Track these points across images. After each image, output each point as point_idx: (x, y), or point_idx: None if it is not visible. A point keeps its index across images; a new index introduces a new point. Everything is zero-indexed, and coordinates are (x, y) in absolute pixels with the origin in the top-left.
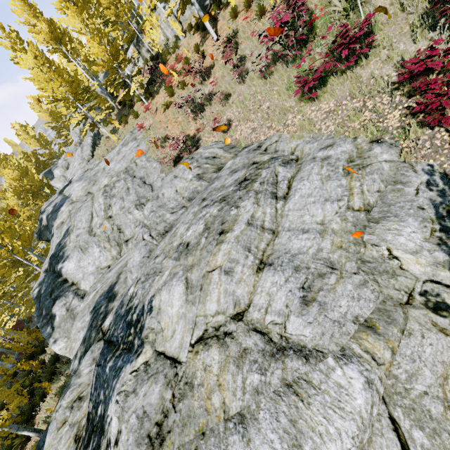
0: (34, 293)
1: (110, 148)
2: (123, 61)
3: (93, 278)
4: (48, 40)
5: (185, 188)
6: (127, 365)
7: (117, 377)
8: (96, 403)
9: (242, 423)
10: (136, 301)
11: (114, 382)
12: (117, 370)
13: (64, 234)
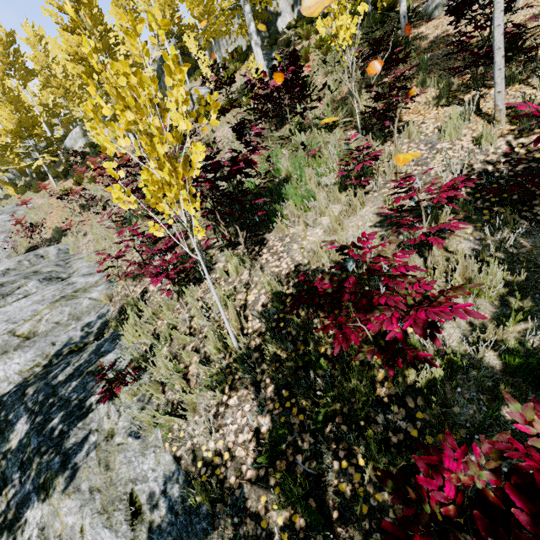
0: None
1: None
2: (38, 136)
3: None
4: None
5: None
6: None
7: None
8: None
9: None
10: None
11: None
12: None
13: None
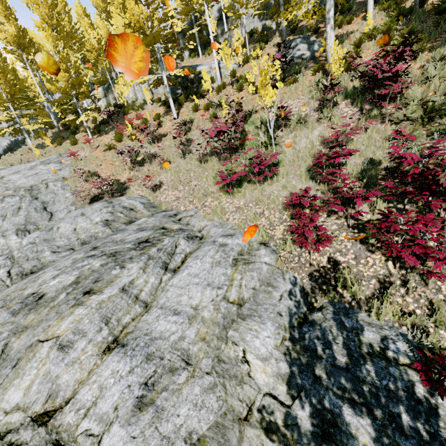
0: None
1: (27, 159)
2: (82, 94)
3: None
4: (9, 41)
5: (86, 229)
6: None
7: None
8: None
9: None
10: None
11: None
12: None
13: None
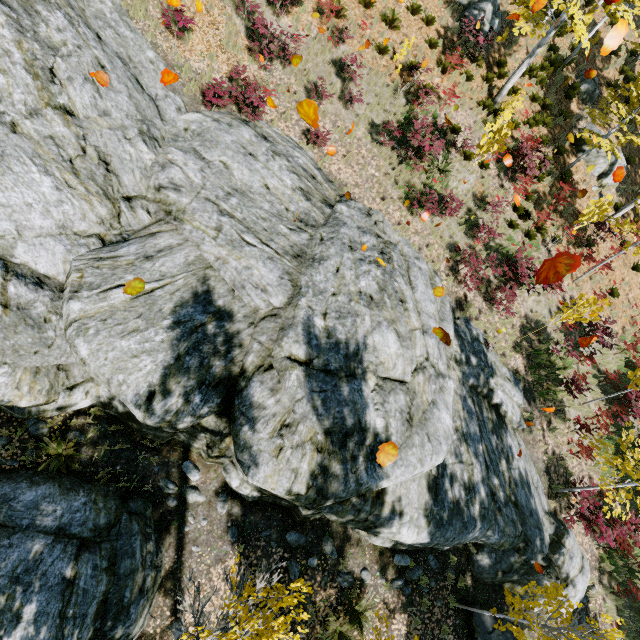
0: None
1: None
2: None
3: (64, 249)
4: None
5: (290, 197)
6: (364, 387)
7: (364, 396)
8: (339, 418)
9: (434, 404)
10: (342, 337)
11: (364, 399)
12: (359, 392)
13: None
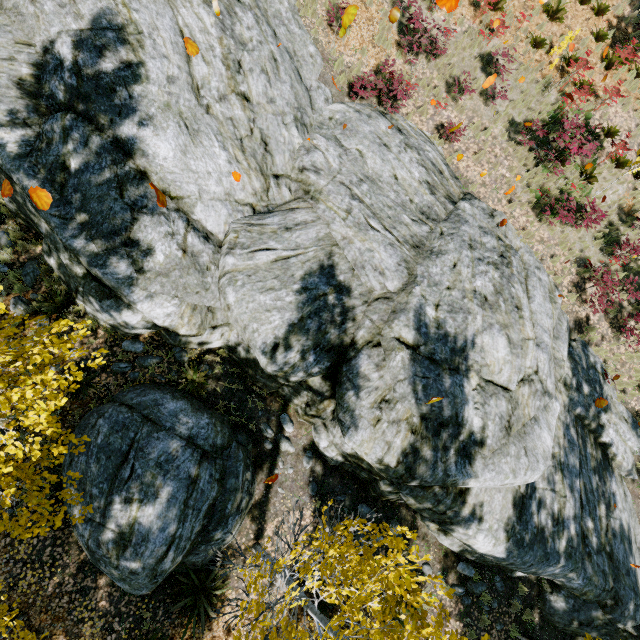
0: (1, 136)
1: None
2: None
3: (227, 212)
4: None
5: (415, 189)
6: (465, 384)
7: (465, 392)
8: (437, 407)
9: (536, 421)
10: (451, 330)
11: (465, 395)
12: (460, 387)
13: (96, 20)
